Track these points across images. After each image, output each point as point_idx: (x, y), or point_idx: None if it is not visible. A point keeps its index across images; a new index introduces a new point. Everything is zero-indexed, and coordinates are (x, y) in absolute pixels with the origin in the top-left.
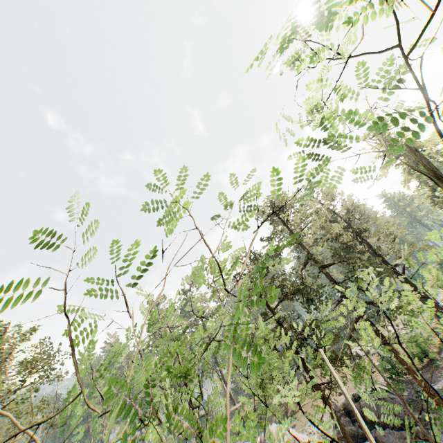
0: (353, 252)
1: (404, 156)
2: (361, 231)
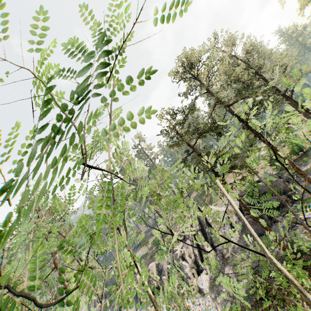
0: (251, 88)
1: None
2: (259, 68)
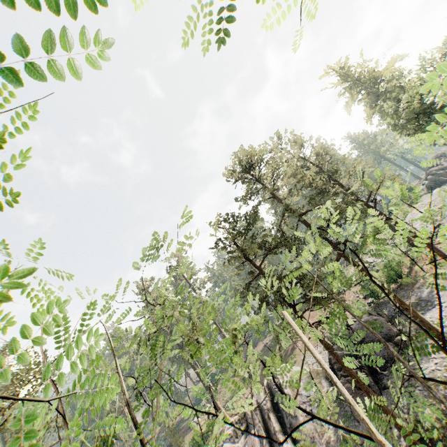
0: (327, 195)
1: (365, 90)
2: (332, 173)
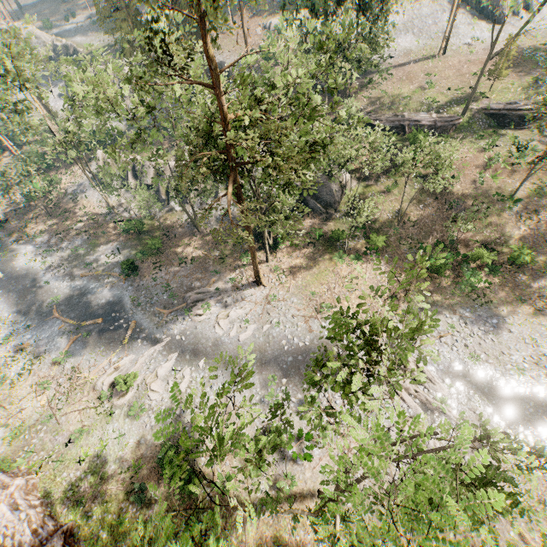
0: None
1: None
2: None
